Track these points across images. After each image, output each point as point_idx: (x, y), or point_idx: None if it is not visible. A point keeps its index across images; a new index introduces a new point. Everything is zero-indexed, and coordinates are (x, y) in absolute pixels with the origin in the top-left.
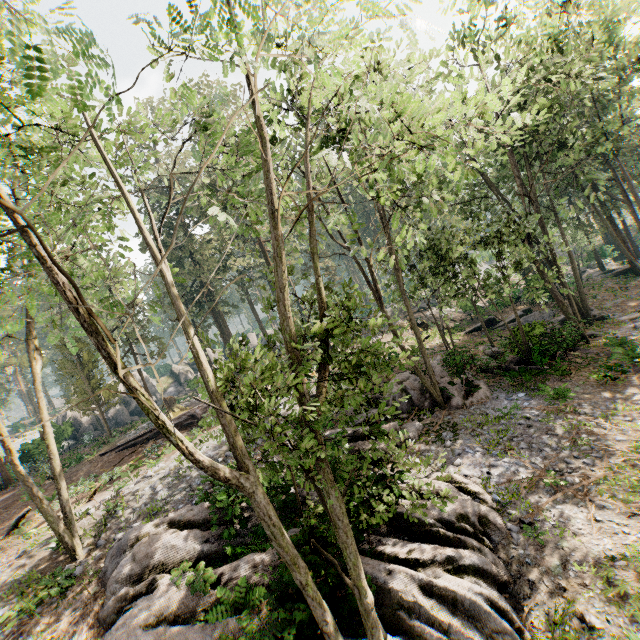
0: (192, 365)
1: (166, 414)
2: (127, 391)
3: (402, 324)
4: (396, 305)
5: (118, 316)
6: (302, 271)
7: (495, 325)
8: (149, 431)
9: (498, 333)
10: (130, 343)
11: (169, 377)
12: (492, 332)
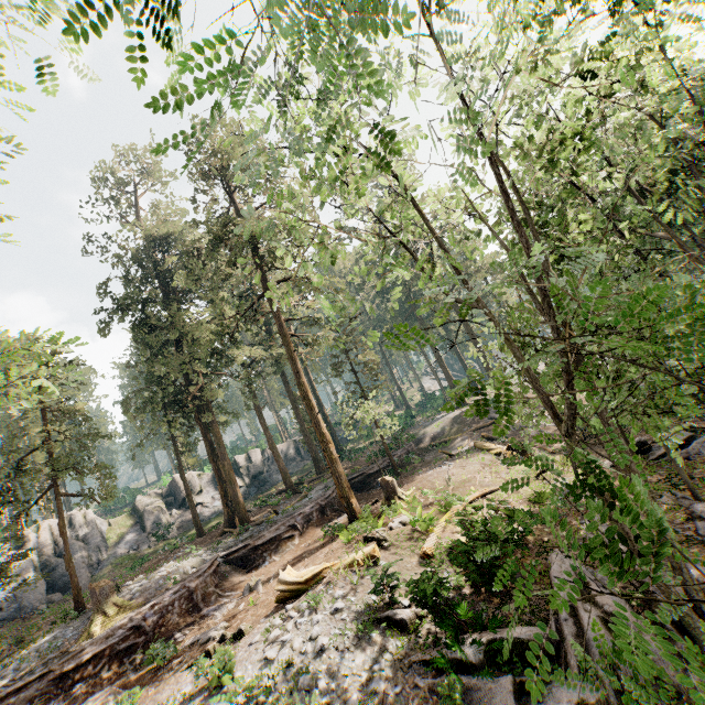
0: (166, 497)
1: (90, 618)
2: (55, 544)
3: (480, 444)
4: (453, 414)
5: (40, 430)
6: (333, 366)
7: (649, 452)
8: (38, 676)
9: (666, 467)
10: (54, 476)
11: (129, 516)
12: (654, 465)
